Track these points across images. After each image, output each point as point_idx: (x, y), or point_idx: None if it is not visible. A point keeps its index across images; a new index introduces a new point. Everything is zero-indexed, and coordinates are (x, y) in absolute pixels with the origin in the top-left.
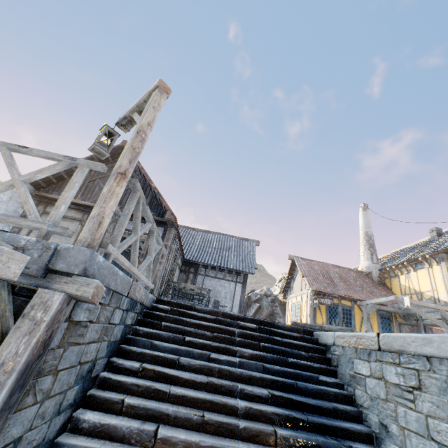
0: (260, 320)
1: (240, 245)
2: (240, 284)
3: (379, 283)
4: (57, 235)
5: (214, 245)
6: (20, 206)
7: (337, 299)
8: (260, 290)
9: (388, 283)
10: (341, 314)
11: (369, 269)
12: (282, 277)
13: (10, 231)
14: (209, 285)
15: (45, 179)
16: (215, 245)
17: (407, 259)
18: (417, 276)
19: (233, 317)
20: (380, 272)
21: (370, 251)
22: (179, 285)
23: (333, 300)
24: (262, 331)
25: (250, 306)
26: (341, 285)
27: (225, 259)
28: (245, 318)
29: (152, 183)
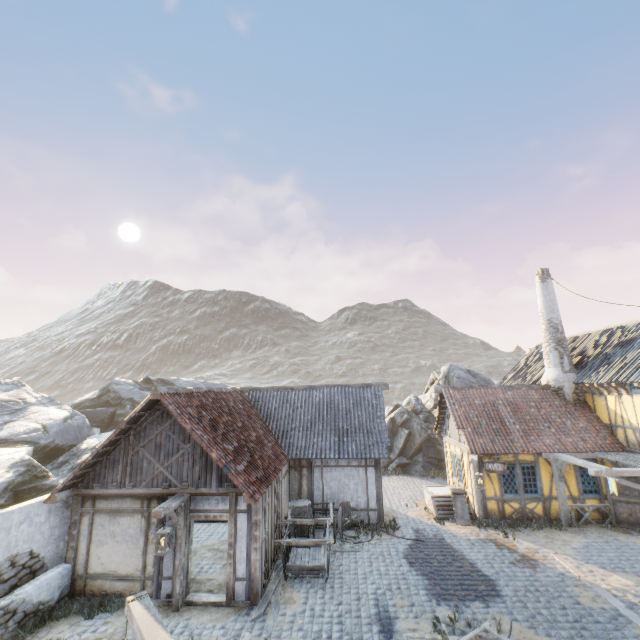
0: None
1: (361, 400)
2: (372, 468)
3: (576, 403)
4: (121, 540)
5: (325, 414)
6: (65, 509)
7: (511, 455)
8: (407, 403)
9: (590, 401)
10: (520, 476)
11: (559, 382)
12: (434, 378)
13: (67, 547)
14: (331, 478)
15: (78, 476)
16: (326, 414)
17: (616, 379)
18: (633, 403)
19: None
20: (576, 385)
21: (558, 352)
22: (289, 544)
23: (506, 465)
24: None
25: (396, 434)
26: (517, 430)
27: (344, 440)
28: None
29: (211, 452)
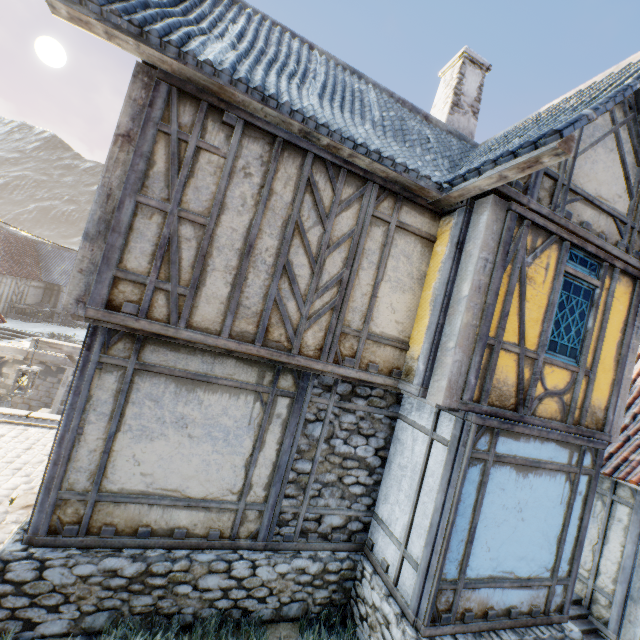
0: (17, 331)
1: None
2: None
3: None
4: None
5: None
6: None
7: None
8: None
9: None
10: None
11: None
12: None
13: None
14: None
15: None
16: None
17: None
18: None
19: (3, 329)
20: None
21: None
22: (13, 305)
23: None
24: (13, 335)
25: None
26: None
27: None
28: (9, 329)
29: None
